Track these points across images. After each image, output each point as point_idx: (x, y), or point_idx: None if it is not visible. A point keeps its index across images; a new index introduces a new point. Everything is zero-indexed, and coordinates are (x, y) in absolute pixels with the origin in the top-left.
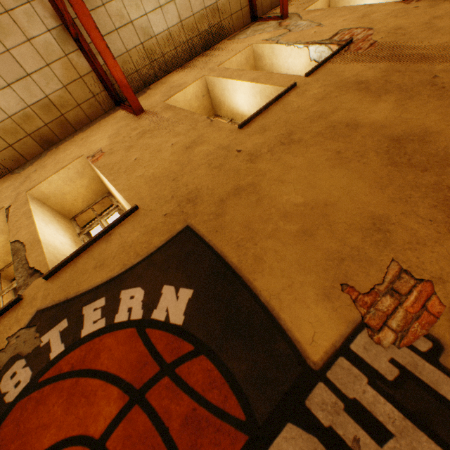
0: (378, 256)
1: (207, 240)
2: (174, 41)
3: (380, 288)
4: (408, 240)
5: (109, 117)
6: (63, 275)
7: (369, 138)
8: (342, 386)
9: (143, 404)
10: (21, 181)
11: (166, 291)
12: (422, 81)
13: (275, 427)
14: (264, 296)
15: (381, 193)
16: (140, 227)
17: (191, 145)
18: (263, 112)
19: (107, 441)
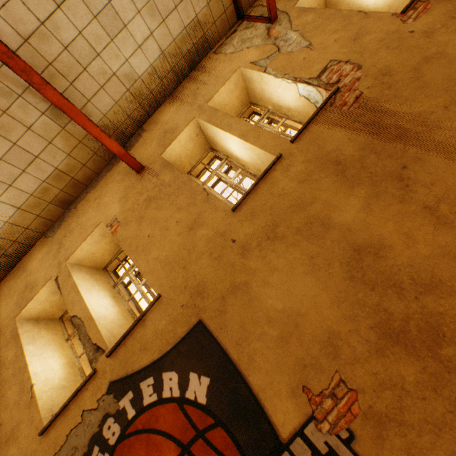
0: (328, 367)
1: (215, 336)
2: (158, 75)
3: (326, 392)
4: (348, 356)
5: (113, 169)
6: (119, 354)
7: (337, 244)
8: (297, 454)
9: (190, 454)
10: (57, 248)
11: (192, 377)
12: (391, 173)
13: None
14: (255, 389)
15: (338, 308)
16: (165, 316)
17: (193, 226)
18: (252, 190)
19: None
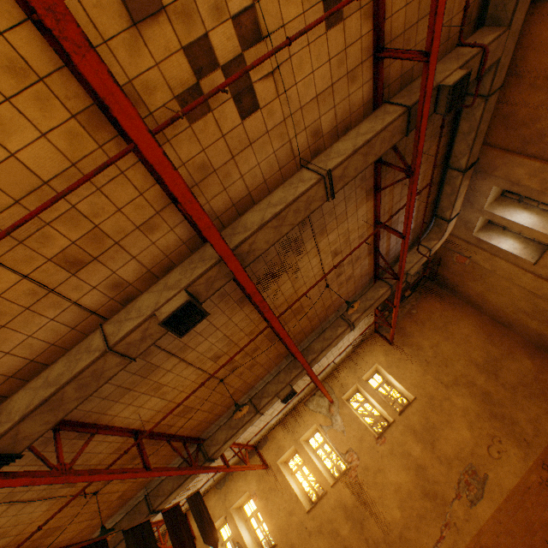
0: None
1: None
2: (279, 419)
3: None
4: None
5: (252, 458)
6: None
7: (339, 543)
8: None
9: None
10: (224, 497)
11: None
12: (359, 519)
13: None
14: None
15: None
16: None
17: (291, 513)
18: (315, 504)
19: None
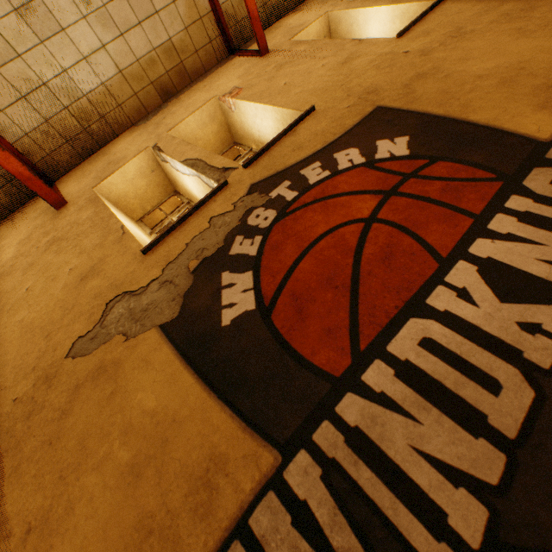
0: None
1: (404, 110)
2: None
3: None
4: None
5: (225, 65)
6: (262, 163)
7: (549, 14)
8: None
9: (398, 195)
10: (153, 128)
11: (381, 143)
12: None
13: (524, 173)
14: (482, 122)
15: None
16: (325, 120)
17: (347, 61)
18: (419, 22)
19: (377, 216)
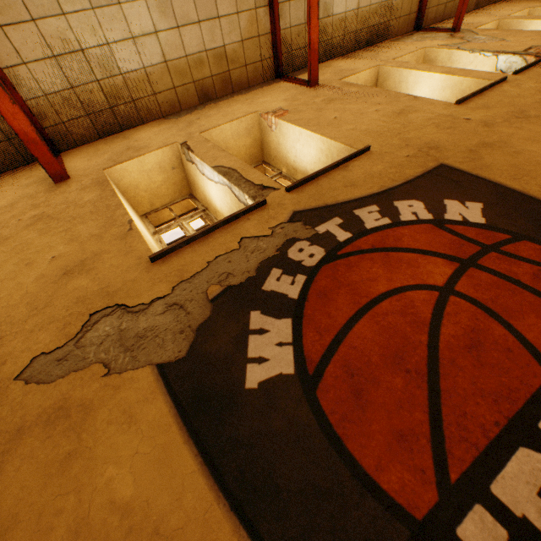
0: None
1: (473, 174)
2: (345, 27)
3: None
4: None
5: (271, 86)
6: (307, 190)
7: None
8: None
9: (479, 267)
10: (185, 125)
11: (450, 203)
12: None
13: None
14: None
15: None
16: (381, 163)
17: (402, 112)
18: (477, 95)
19: (454, 287)
